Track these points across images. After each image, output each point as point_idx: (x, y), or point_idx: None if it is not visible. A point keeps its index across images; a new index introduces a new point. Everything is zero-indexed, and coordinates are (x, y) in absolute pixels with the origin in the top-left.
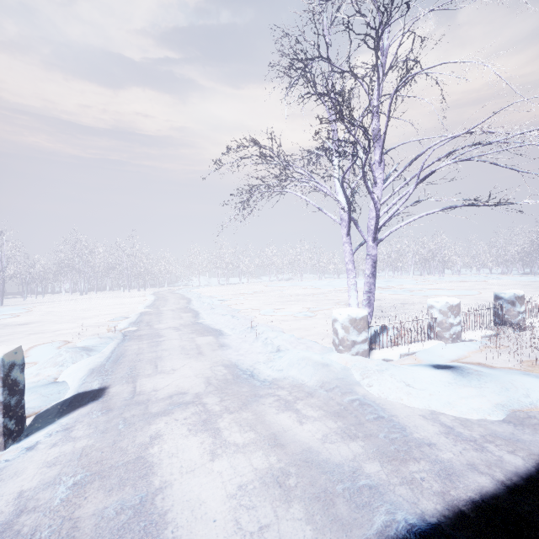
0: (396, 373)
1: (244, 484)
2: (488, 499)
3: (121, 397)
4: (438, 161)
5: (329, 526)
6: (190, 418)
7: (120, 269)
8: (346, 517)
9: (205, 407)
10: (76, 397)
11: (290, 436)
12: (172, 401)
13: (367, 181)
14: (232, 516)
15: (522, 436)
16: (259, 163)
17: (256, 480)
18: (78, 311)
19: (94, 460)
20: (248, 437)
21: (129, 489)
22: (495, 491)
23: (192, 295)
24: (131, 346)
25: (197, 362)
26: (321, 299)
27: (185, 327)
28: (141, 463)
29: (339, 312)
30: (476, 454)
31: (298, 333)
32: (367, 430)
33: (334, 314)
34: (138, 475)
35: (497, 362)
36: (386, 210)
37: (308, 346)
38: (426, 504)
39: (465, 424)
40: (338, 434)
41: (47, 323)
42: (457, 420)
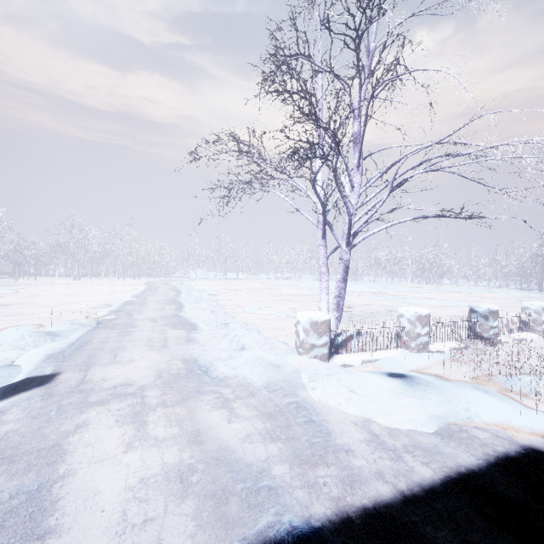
0: (343, 379)
1: (147, 477)
2: (381, 508)
3: (67, 385)
4: (412, 169)
5: (213, 523)
6: (123, 410)
7: (116, 256)
8: (233, 516)
9: (143, 399)
10: (24, 381)
11: (213, 434)
12: (114, 391)
13: (339, 185)
14: (122, 508)
15: (444, 449)
16: (236, 159)
17: (160, 474)
18: (65, 295)
19: (12, 444)
20: (170, 432)
21: (32, 475)
22: (391, 500)
23: (184, 287)
24: (100, 334)
25: (157, 355)
26: (311, 300)
27: (163, 319)
28: (55, 450)
29: (302, 315)
30: (389, 463)
31: (273, 333)
32: (292, 433)
33: (298, 316)
34: (47, 462)
35: (455, 375)
36: (361, 216)
37: (273, 346)
38: (318, 508)
39: (393, 433)
40: (261, 435)
41: (29, 306)
42: (387, 429)
